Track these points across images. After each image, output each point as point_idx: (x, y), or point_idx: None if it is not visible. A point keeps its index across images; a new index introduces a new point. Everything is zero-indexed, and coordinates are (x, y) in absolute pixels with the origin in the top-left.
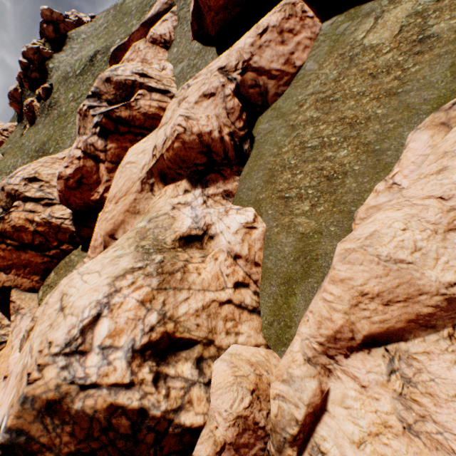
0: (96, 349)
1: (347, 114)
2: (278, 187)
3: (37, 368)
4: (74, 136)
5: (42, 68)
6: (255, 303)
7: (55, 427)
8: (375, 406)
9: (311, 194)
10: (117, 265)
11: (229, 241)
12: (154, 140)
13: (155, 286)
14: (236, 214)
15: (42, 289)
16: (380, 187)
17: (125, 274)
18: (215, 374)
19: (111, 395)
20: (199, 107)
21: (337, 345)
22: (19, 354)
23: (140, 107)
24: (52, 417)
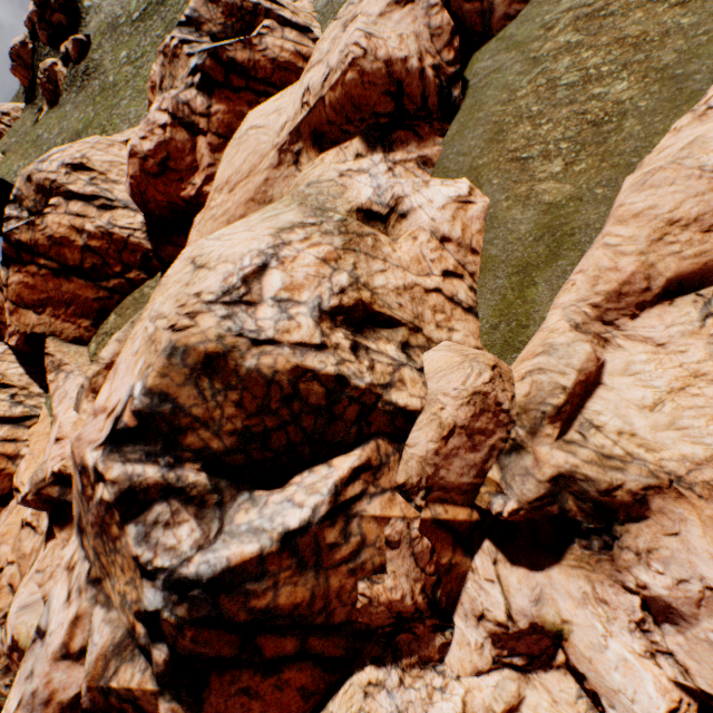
0: (269, 301)
1: (629, 31)
2: (509, 146)
3: (185, 316)
4: (134, 117)
5: (71, 6)
6: (471, 301)
7: (215, 394)
8: (679, 361)
9: (564, 149)
10: (278, 219)
11: (433, 218)
12: (297, 91)
13: (339, 245)
14: (440, 185)
15: (95, 340)
16: (682, 122)
17: (293, 228)
18: (429, 362)
19: (296, 355)
20: (385, 21)
21: (620, 305)
22: (75, 413)
23: (267, 49)
24: (211, 379)
